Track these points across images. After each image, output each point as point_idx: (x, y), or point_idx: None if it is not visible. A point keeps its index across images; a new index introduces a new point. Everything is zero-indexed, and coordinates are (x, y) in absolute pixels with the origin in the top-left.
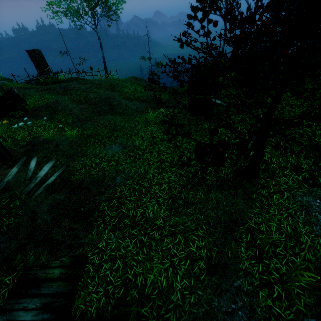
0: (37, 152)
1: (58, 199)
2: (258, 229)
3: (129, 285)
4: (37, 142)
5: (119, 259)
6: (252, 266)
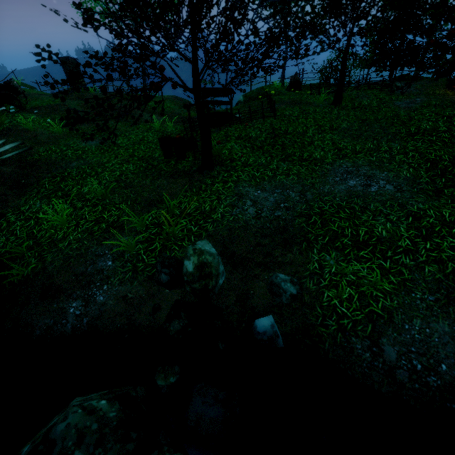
0: (9, 137)
1: (5, 171)
2: (177, 206)
3: (30, 237)
4: (15, 129)
5: (33, 219)
6: (148, 229)
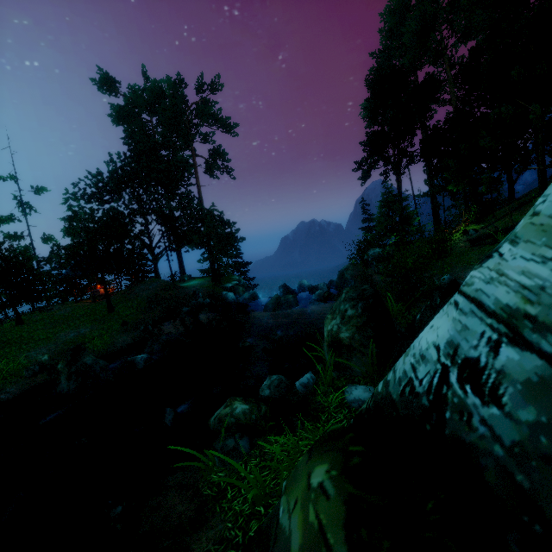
0: None
1: None
2: None
3: None
4: None
5: None
6: None
